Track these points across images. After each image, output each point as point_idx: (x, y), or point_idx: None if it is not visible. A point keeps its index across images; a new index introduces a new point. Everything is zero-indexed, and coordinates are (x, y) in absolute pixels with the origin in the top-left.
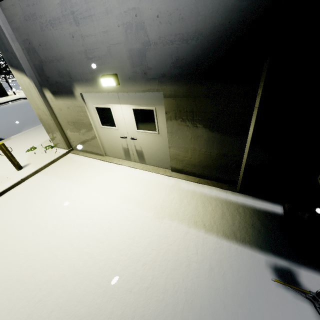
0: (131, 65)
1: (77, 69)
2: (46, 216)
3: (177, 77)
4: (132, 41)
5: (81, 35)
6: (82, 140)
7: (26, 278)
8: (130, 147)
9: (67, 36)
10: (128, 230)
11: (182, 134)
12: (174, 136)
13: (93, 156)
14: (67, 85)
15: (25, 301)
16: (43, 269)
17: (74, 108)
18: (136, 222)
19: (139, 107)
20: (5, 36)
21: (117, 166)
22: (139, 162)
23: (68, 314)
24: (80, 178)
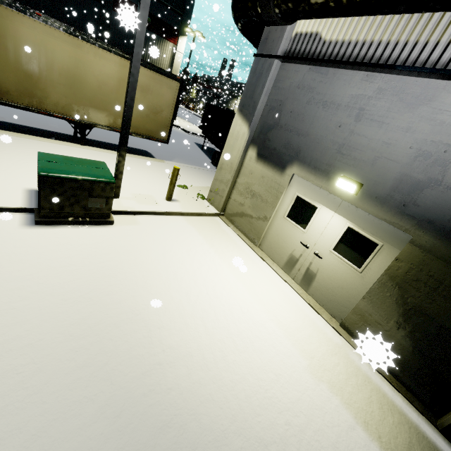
0: (391, 188)
1: (314, 153)
2: (183, 270)
3: (450, 234)
4: (417, 169)
5: (351, 130)
6: (245, 214)
7: (151, 325)
8: (302, 260)
9: (332, 122)
10: (273, 360)
11: (400, 296)
12: (385, 290)
13: (244, 238)
14: (285, 158)
15: (146, 351)
16: (170, 329)
17: (270, 181)
18: (284, 358)
19: (360, 230)
20: (263, 88)
21: (269, 268)
22: (298, 283)
23: (188, 409)
24: (225, 253)
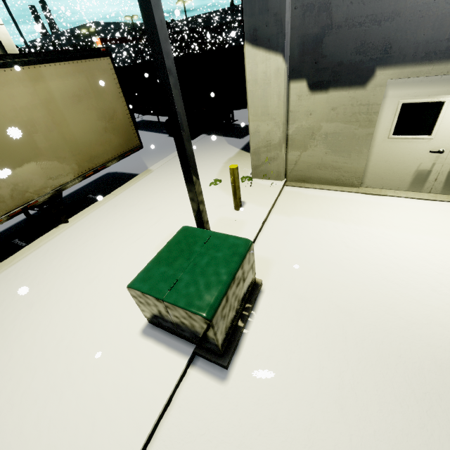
0: None
1: (418, 35)
2: (385, 270)
3: None
4: None
5: None
6: (322, 164)
7: None
8: (436, 169)
9: None
10: None
11: None
12: None
13: (338, 188)
14: (365, 67)
15: None
16: None
17: (349, 108)
18: None
19: None
20: None
21: (401, 199)
22: (439, 192)
23: None
24: (362, 218)
